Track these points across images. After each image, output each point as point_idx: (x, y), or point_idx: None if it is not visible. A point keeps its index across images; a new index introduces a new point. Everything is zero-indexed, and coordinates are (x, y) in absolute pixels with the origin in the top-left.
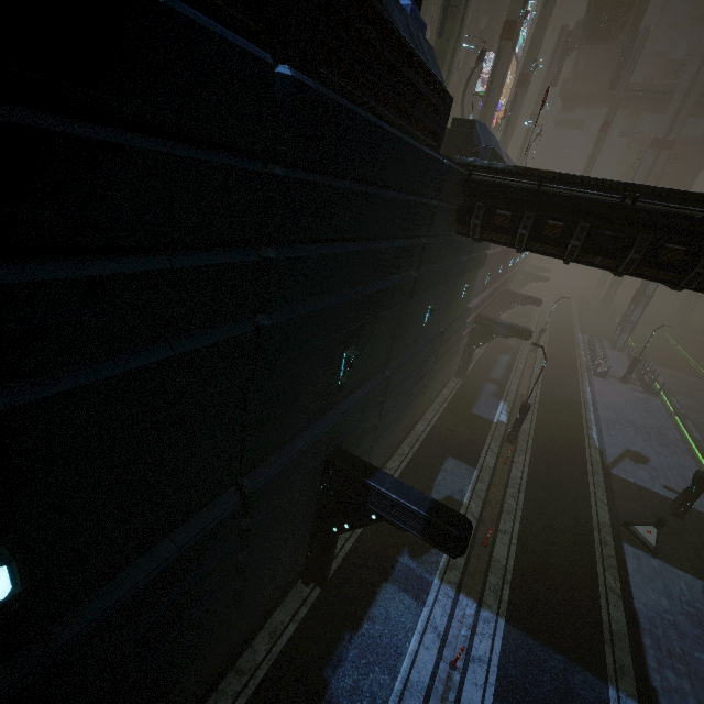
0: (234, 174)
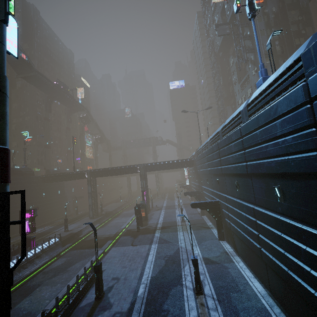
0: None
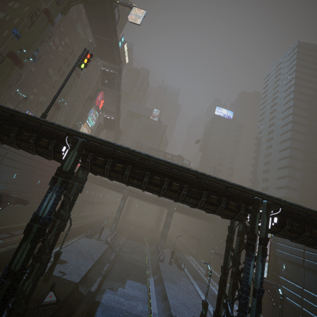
0: None
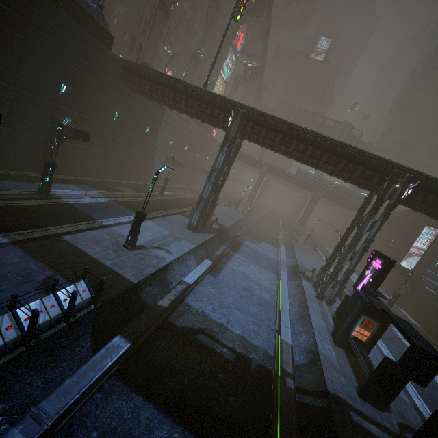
0: (22, 2)
